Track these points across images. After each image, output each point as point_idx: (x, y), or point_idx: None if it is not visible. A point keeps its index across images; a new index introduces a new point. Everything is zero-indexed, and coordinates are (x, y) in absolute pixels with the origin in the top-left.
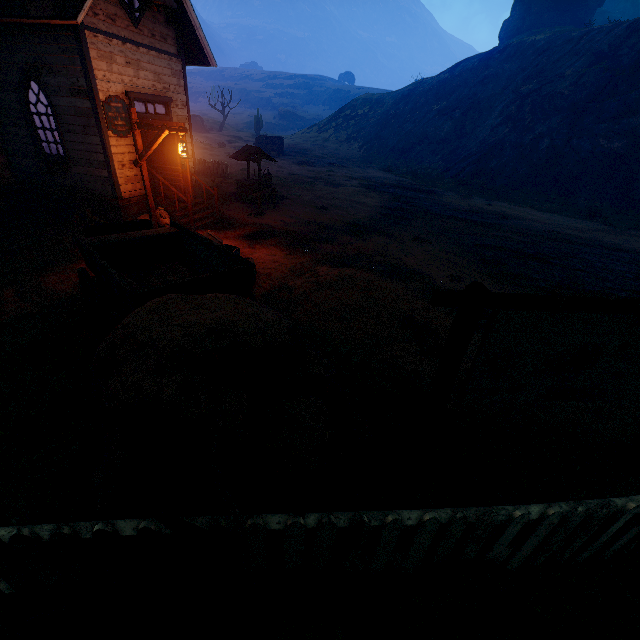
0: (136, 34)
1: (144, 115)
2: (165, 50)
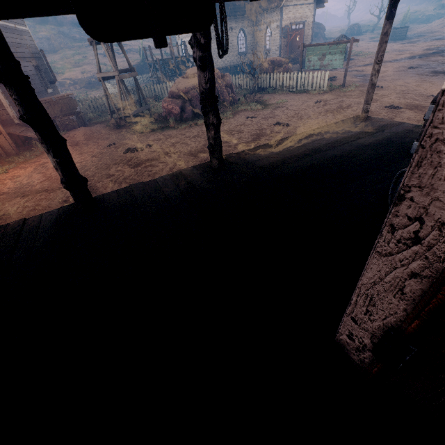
0: (298, 2)
1: (294, 30)
2: (308, 3)
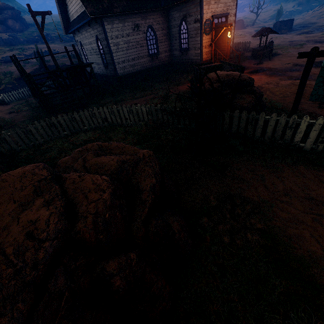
0: None
1: (216, 24)
2: None
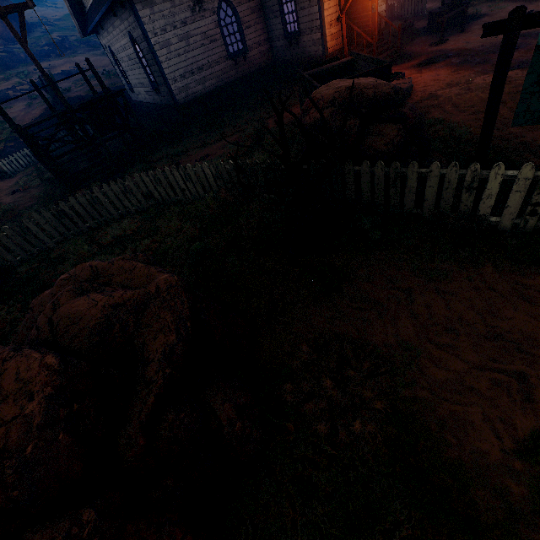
0: None
1: None
2: None
